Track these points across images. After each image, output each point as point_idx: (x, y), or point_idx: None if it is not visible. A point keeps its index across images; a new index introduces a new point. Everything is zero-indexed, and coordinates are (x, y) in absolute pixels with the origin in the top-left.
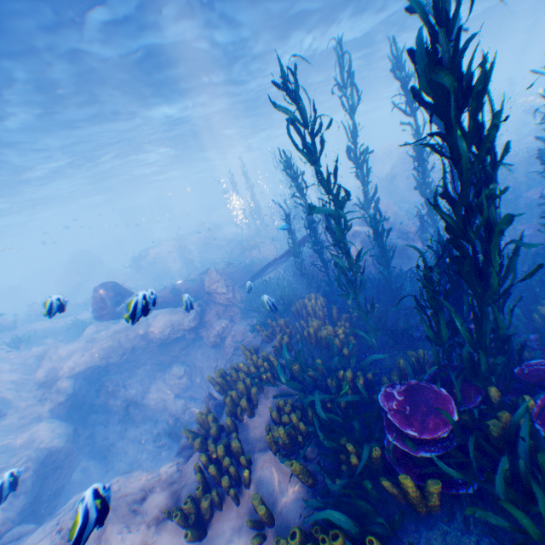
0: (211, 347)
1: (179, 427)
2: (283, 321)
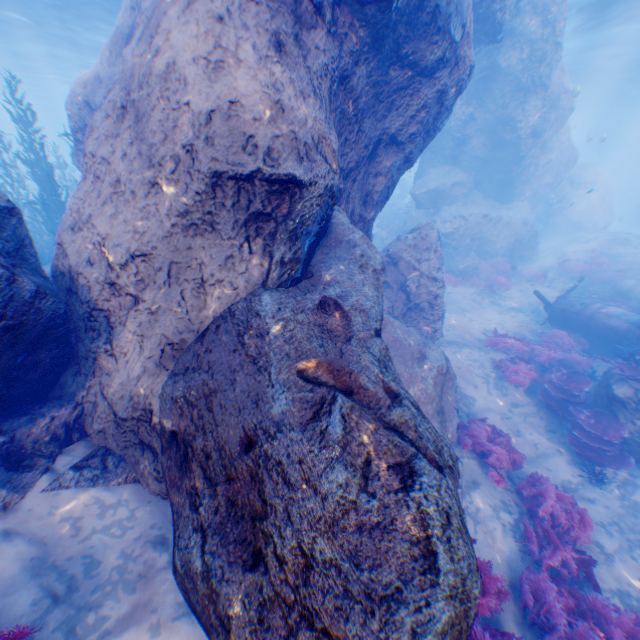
0: None
1: None
2: None
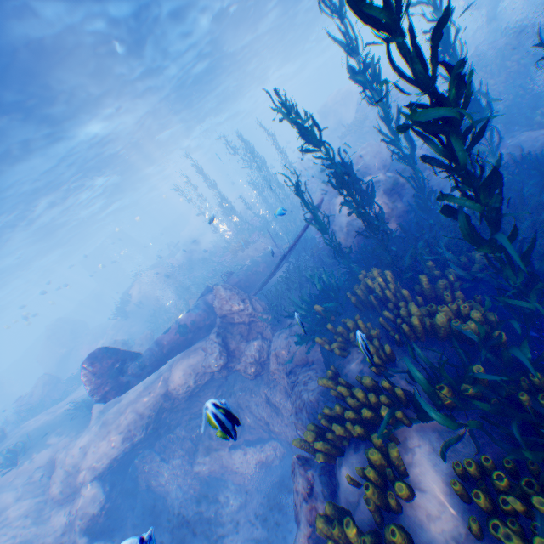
0: (252, 378)
1: (246, 480)
2: (361, 322)
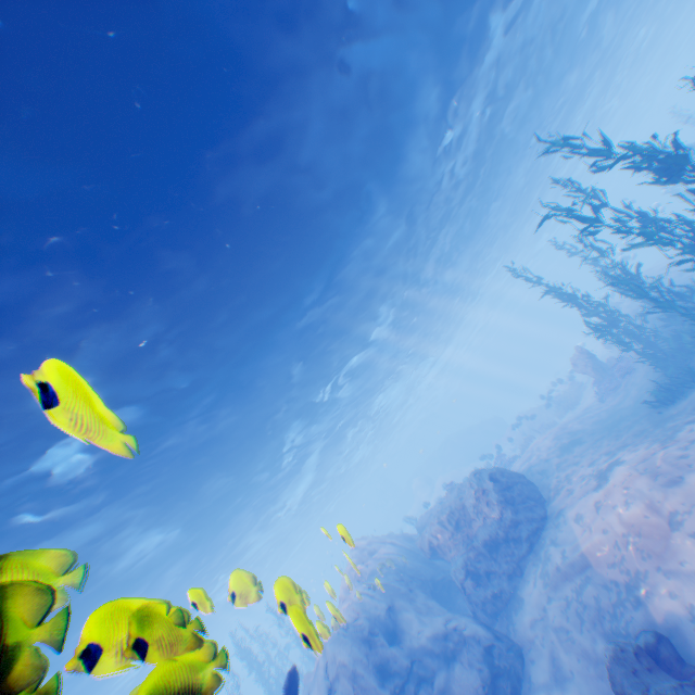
0: None
1: None
2: None
